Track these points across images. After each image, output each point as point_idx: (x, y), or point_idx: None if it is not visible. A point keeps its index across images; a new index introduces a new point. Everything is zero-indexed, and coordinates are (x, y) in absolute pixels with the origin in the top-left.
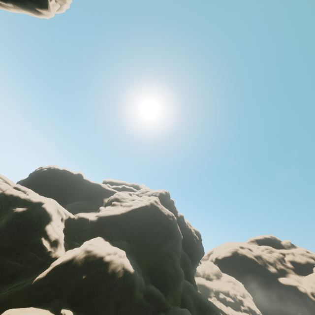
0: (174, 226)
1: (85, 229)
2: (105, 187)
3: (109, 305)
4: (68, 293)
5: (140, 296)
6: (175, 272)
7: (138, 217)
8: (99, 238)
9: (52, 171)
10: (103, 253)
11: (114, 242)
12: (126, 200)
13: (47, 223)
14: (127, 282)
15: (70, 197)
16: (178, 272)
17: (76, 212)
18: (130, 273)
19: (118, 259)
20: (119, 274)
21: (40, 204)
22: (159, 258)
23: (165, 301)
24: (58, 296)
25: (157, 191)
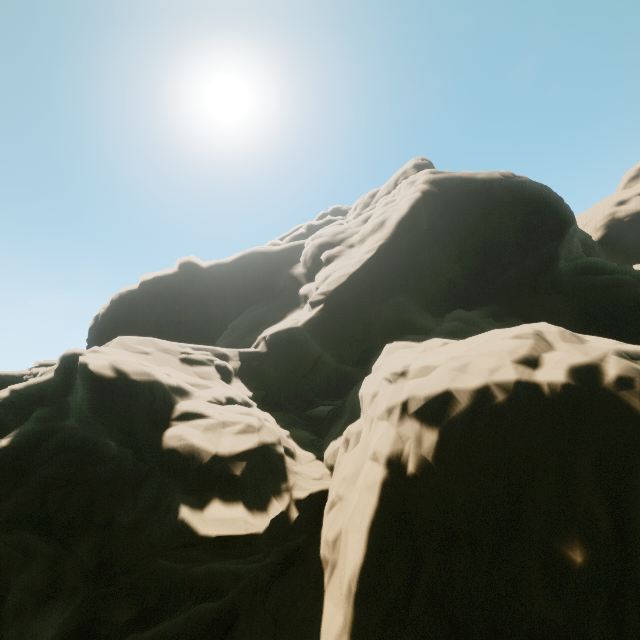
0: (548, 189)
1: (314, 358)
2: (270, 249)
3: None
4: None
5: None
6: None
7: (430, 236)
8: (394, 348)
9: (120, 303)
10: (510, 376)
11: (445, 329)
12: (349, 231)
13: (157, 429)
14: None
15: (210, 329)
16: None
17: (251, 340)
18: None
19: (601, 357)
20: None
21: (73, 377)
22: (580, 293)
23: None
24: None
25: (400, 170)
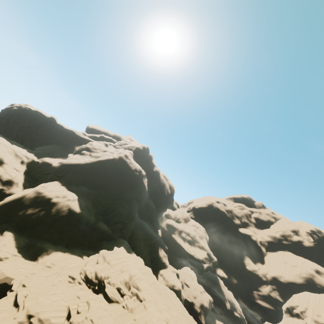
0: (139, 180)
1: (48, 172)
2: (79, 135)
3: (51, 233)
4: (14, 221)
5: (85, 229)
6: (129, 215)
7: (104, 168)
8: (56, 182)
9: (23, 110)
10: (52, 195)
11: (72, 187)
12: (98, 150)
13: None
14: (72, 219)
15: (44, 139)
16: (132, 216)
17: (42, 157)
18: (76, 213)
19: (65, 202)
20: (63, 213)
21: None
22: (117, 203)
23: (111, 234)
24: (8, 222)
25: (134, 145)
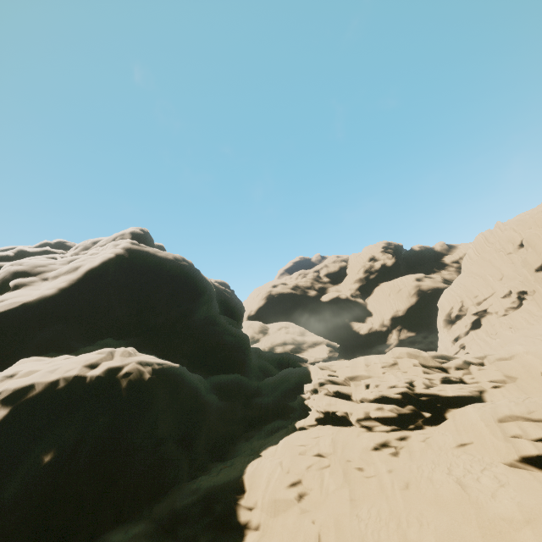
0: (197, 272)
1: None
2: None
3: (168, 458)
4: (13, 537)
5: (214, 400)
6: (236, 339)
7: (112, 285)
8: (28, 361)
9: None
10: (73, 373)
11: (83, 350)
12: (52, 266)
13: None
14: (178, 393)
15: None
16: (241, 337)
17: None
18: (174, 375)
19: (129, 363)
20: (154, 388)
21: None
22: (197, 335)
23: (249, 383)
24: None
25: (121, 232)
